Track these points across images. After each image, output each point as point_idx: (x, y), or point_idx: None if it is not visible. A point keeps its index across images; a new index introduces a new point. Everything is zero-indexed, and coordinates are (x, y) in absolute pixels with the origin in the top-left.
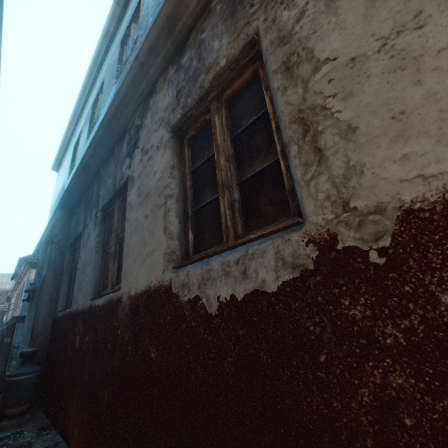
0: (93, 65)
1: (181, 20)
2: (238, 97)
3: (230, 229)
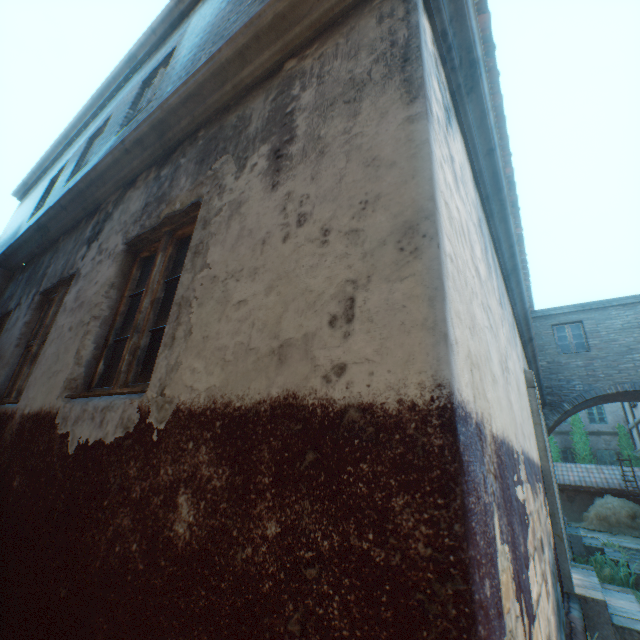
0: (106, 87)
1: (172, 130)
2: (188, 241)
3: (123, 374)
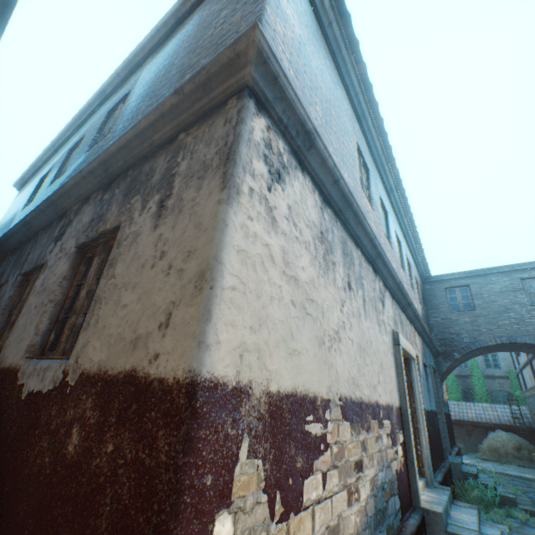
0: (84, 111)
1: (113, 167)
2: None
3: (63, 344)
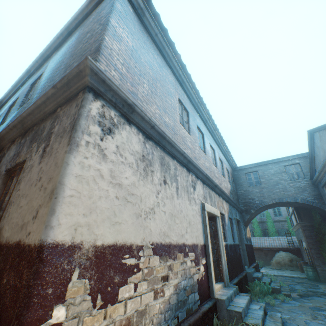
0: (18, 82)
1: (26, 124)
2: None
3: None
